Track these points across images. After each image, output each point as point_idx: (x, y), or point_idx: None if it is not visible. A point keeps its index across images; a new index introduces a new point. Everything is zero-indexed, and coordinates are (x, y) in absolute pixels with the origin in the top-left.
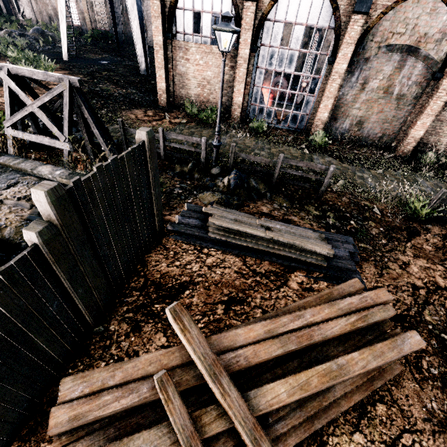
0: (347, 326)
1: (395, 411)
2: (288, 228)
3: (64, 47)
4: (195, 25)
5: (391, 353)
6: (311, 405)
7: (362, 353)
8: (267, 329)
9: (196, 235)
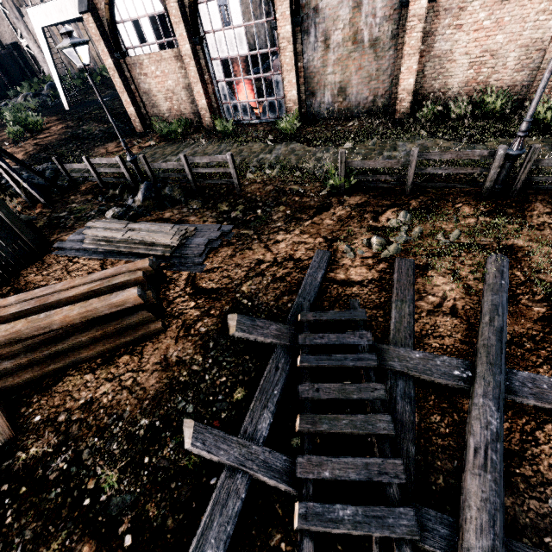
0: (84, 290)
1: (136, 359)
2: (150, 227)
3: (63, 97)
4: (159, 31)
5: (99, 304)
6: (42, 350)
7: (73, 306)
8: (19, 298)
9: (73, 247)
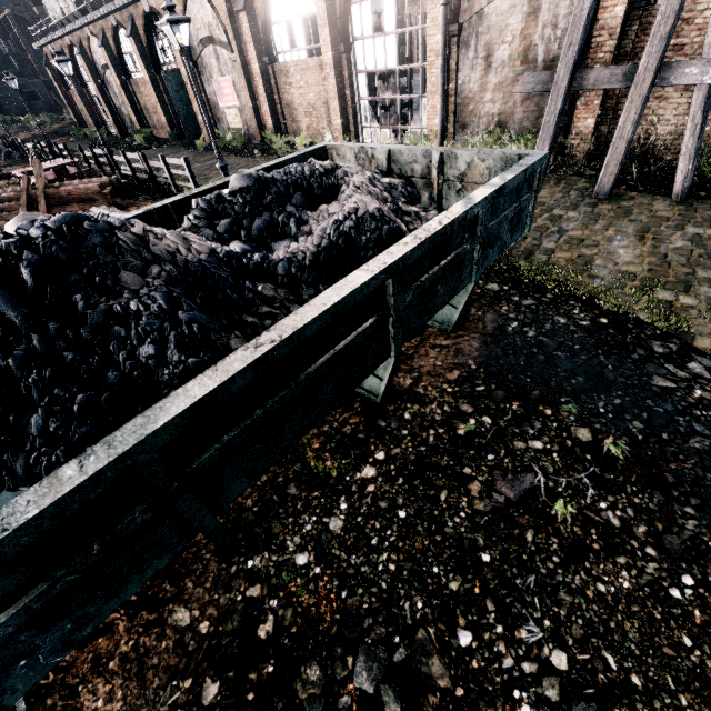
0: None
1: None
2: None
3: None
4: None
5: None
6: None
7: None
8: None
9: None
